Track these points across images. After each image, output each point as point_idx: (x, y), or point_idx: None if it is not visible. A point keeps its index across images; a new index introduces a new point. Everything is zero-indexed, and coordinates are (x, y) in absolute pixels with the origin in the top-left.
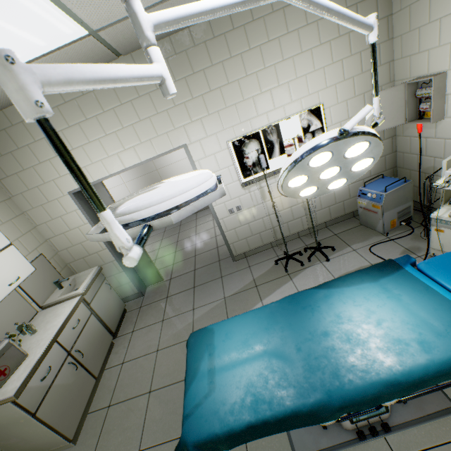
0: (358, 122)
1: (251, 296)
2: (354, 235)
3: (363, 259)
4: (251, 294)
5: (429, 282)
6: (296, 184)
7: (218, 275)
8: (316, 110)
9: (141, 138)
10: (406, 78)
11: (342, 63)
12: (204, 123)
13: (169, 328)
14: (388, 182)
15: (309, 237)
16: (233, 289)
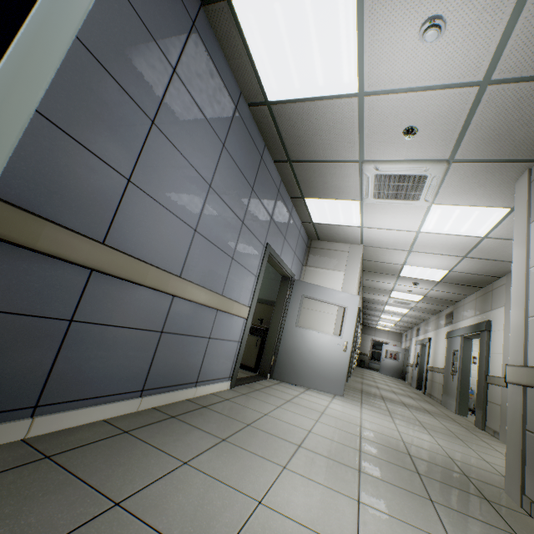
0: None
1: None
2: None
3: None
4: None
5: None
6: None
7: None
8: None
9: None
10: None
11: None
12: None
13: None
14: None
15: None
16: None
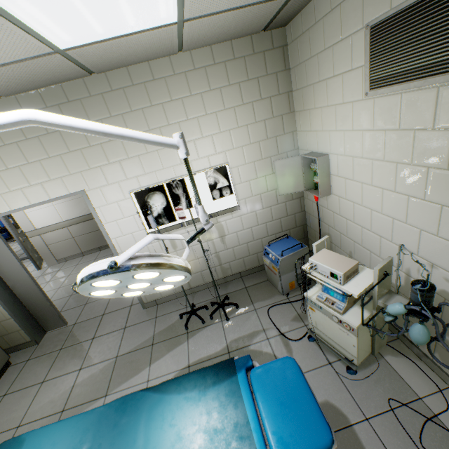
0: (131, 256)
1: (143, 357)
2: (262, 290)
3: (259, 322)
4: (144, 354)
5: (247, 401)
6: (105, 294)
7: (123, 324)
8: (222, 169)
9: (30, 180)
10: (306, 149)
11: (248, 128)
12: (105, 171)
13: (45, 393)
14: (289, 244)
15: (223, 287)
16: (129, 346)
